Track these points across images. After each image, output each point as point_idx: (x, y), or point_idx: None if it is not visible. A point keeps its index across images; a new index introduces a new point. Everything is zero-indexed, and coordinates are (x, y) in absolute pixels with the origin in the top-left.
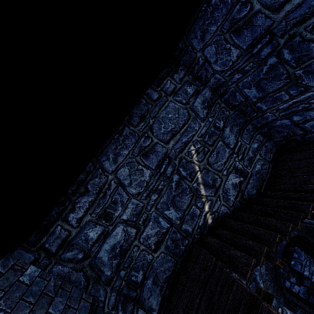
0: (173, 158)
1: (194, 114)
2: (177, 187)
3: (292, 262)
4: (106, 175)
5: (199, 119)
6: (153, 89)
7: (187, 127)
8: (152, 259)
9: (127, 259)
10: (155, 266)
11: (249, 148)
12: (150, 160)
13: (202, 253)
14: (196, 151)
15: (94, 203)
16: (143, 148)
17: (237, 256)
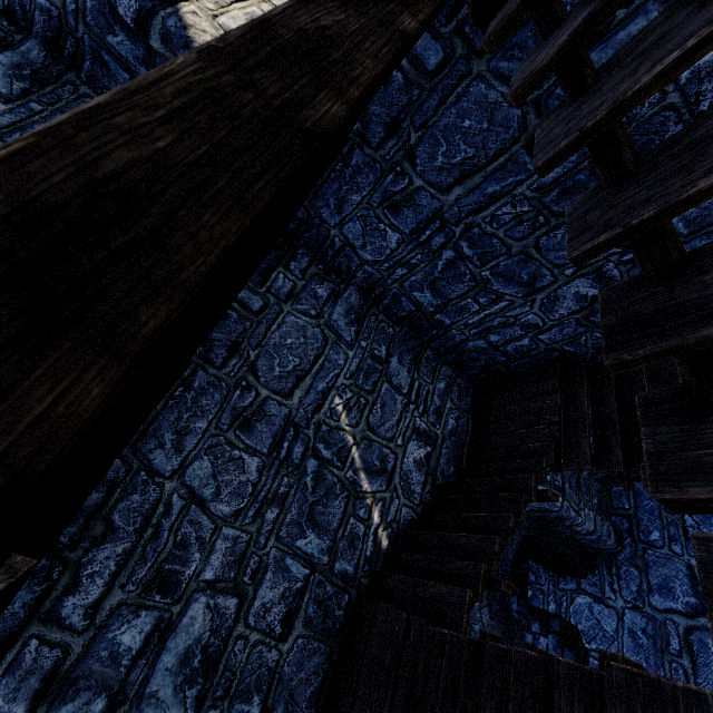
0: (303, 426)
1: (334, 336)
2: (316, 484)
3: (529, 592)
4: (159, 484)
5: (344, 345)
6: (251, 290)
7: (324, 362)
8: (279, 660)
9: (221, 678)
10: (286, 674)
11: (434, 391)
12: (257, 435)
13: (380, 612)
14: (345, 407)
15: (132, 556)
16: (241, 412)
17: (442, 596)
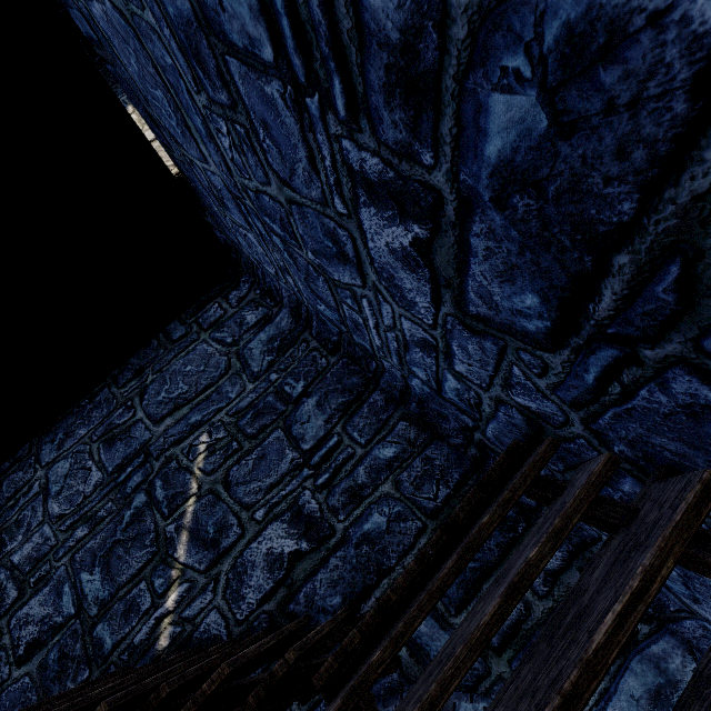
0: (154, 456)
1: (240, 365)
2: (132, 522)
3: None
4: (36, 469)
5: (246, 376)
6: (181, 321)
7: (213, 392)
8: (5, 680)
9: None
10: (1, 702)
11: (364, 459)
12: (112, 452)
13: None
14: (209, 447)
15: None
16: (113, 428)
17: None
